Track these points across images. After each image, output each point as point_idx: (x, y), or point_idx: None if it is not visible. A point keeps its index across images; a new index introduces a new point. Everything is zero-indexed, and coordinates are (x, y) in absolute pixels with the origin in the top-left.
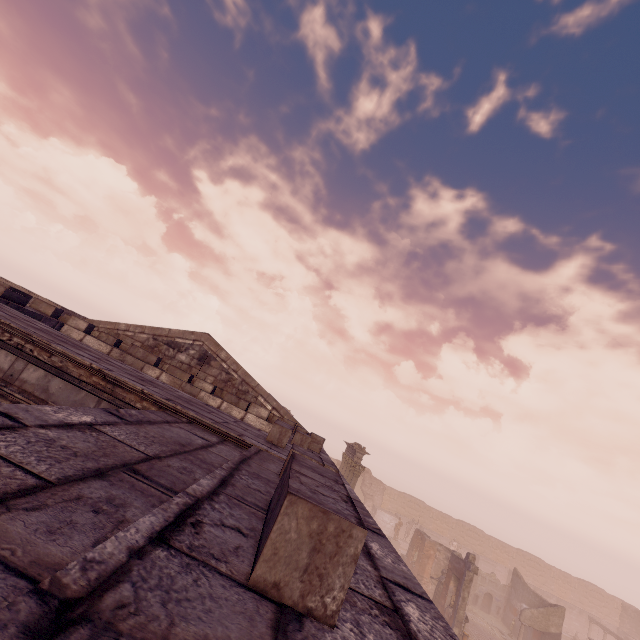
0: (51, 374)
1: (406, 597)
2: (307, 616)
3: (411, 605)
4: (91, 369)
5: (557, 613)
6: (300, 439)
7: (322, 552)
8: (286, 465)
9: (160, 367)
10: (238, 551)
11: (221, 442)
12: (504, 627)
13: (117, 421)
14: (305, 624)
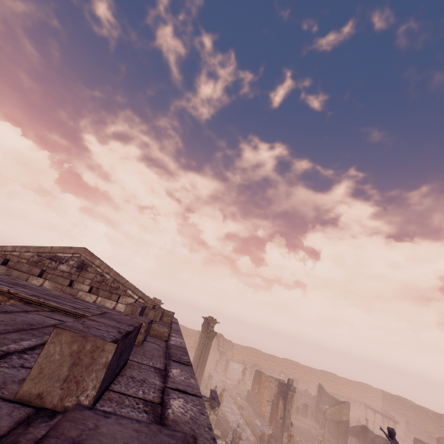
0: None
1: (179, 396)
2: (64, 413)
3: (179, 400)
4: None
5: (346, 407)
6: (153, 315)
7: (80, 365)
8: None
9: (44, 277)
10: (24, 381)
11: None
12: (316, 424)
13: None
14: (57, 417)
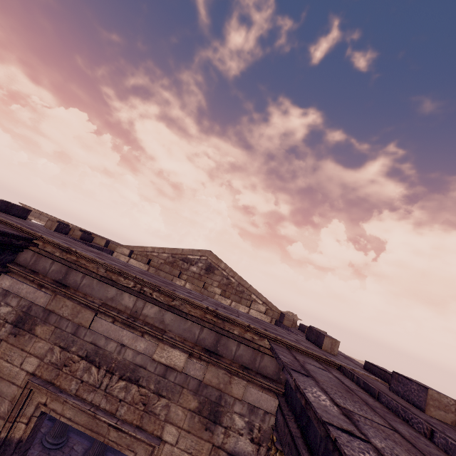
0: (163, 309)
1: None
2: None
3: None
4: (206, 310)
5: None
6: None
7: None
8: None
9: (179, 277)
10: None
11: (323, 366)
12: None
13: (314, 382)
14: None
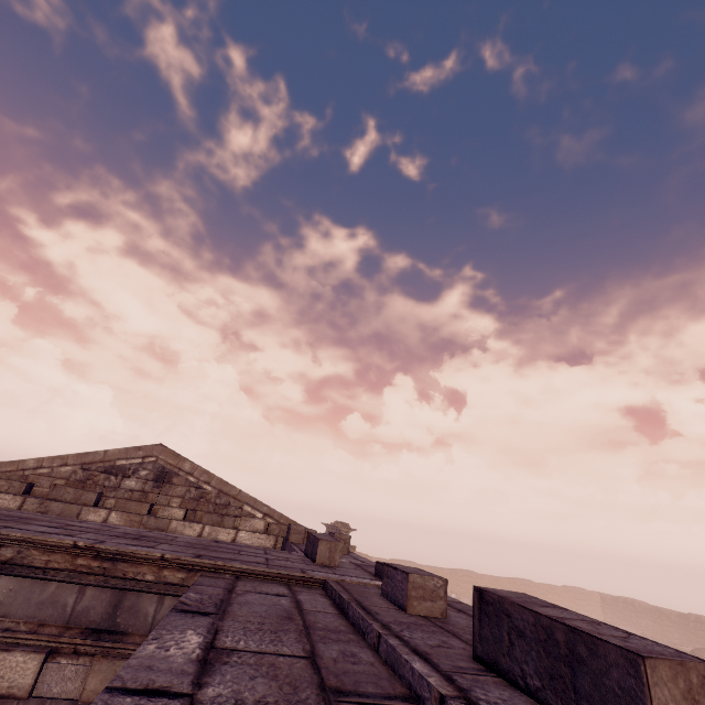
0: None
1: None
2: None
3: None
4: (74, 549)
5: None
6: None
7: None
8: (476, 605)
9: (100, 505)
10: None
11: (292, 590)
12: None
13: (210, 621)
14: None
